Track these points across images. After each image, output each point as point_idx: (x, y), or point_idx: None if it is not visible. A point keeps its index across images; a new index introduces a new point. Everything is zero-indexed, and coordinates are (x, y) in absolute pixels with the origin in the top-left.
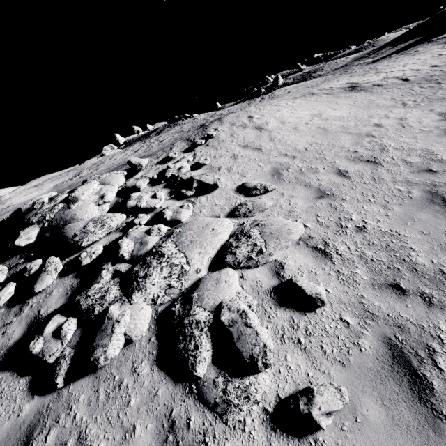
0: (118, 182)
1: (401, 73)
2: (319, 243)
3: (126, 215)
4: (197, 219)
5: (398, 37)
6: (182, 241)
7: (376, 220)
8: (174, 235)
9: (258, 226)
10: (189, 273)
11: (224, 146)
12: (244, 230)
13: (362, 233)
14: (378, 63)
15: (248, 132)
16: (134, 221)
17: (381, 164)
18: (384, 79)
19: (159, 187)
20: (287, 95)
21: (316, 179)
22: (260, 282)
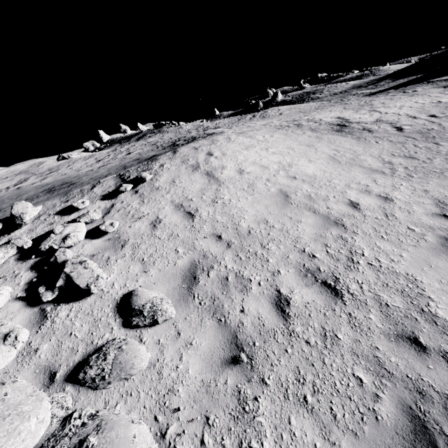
0: None
1: (395, 118)
2: None
3: None
4: None
5: (398, 71)
6: None
7: None
8: None
9: None
10: None
11: (154, 199)
12: None
13: None
14: (374, 98)
15: (194, 180)
16: None
17: (343, 296)
18: (376, 121)
19: (25, 266)
20: (278, 117)
21: (239, 307)
22: None
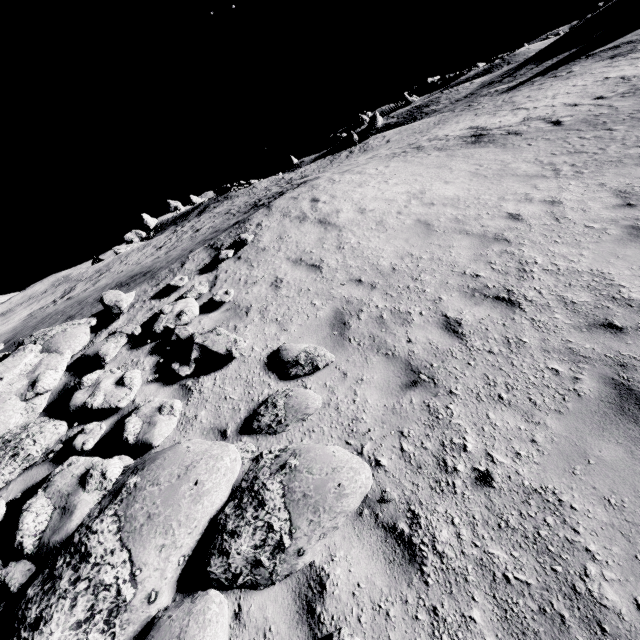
0: (73, 347)
1: (549, 111)
2: (400, 515)
3: (71, 421)
4: (177, 447)
5: (542, 51)
6: (132, 515)
7: (513, 454)
8: (123, 496)
9: (284, 473)
10: (133, 605)
11: (264, 261)
12: (257, 481)
13: (486, 492)
14: (515, 93)
15: (306, 231)
16: (74, 441)
17: (520, 305)
18: (524, 121)
19: (142, 352)
20: (385, 146)
21: (405, 339)
22: (272, 636)
